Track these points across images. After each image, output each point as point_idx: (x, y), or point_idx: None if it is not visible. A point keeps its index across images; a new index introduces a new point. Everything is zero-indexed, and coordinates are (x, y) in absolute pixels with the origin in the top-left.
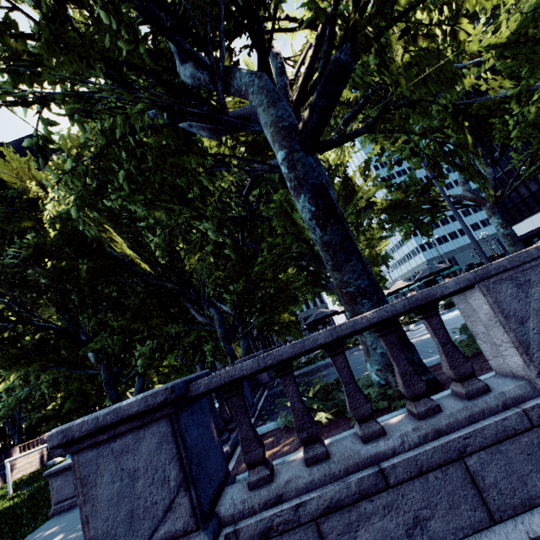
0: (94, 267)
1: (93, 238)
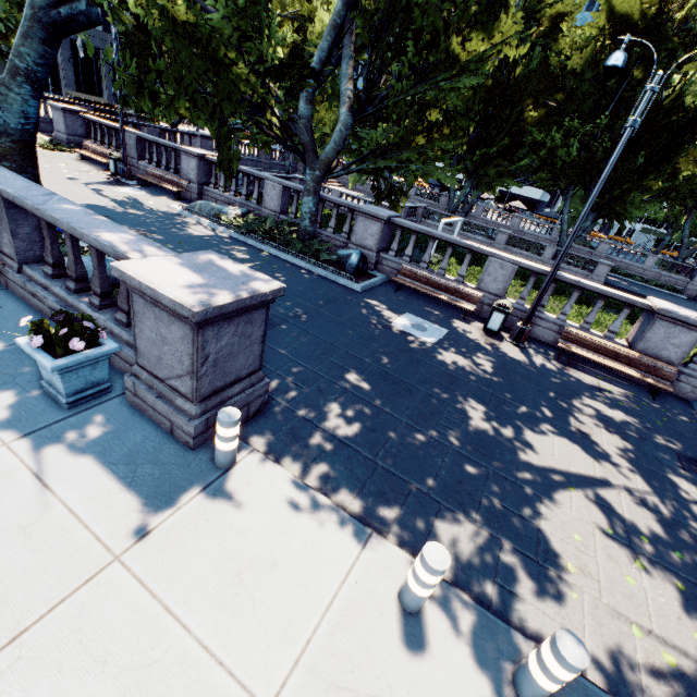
0: None
1: None
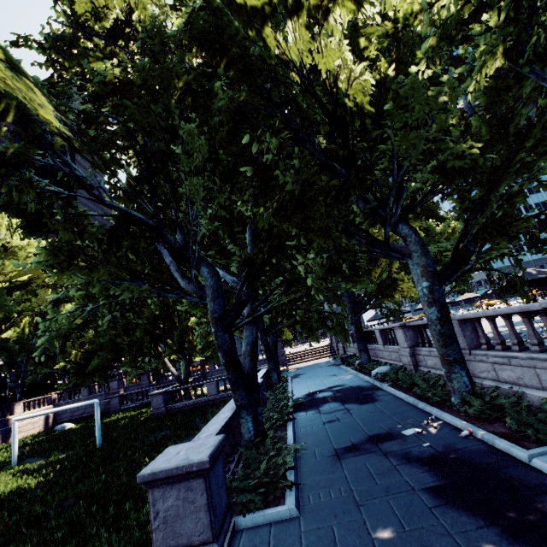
0: (232, 106)
1: (233, 58)
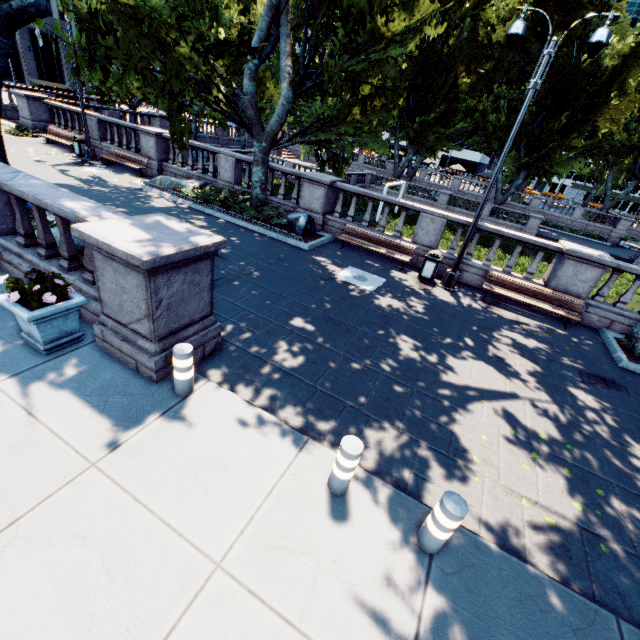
0: None
1: None
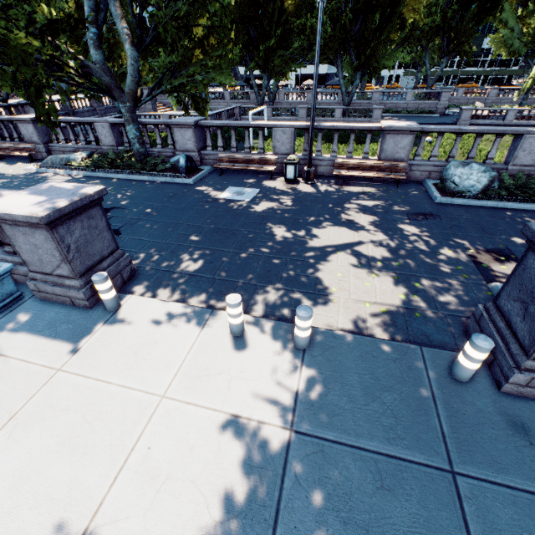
0: None
1: None
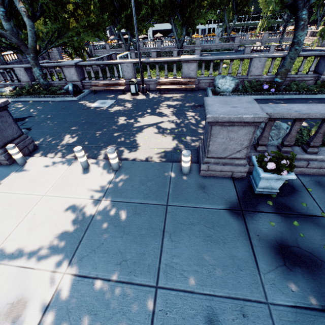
0: None
1: None
